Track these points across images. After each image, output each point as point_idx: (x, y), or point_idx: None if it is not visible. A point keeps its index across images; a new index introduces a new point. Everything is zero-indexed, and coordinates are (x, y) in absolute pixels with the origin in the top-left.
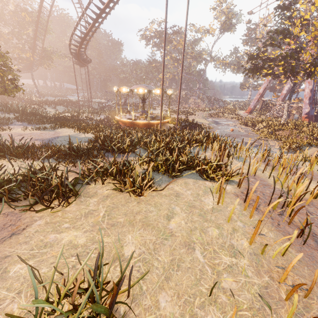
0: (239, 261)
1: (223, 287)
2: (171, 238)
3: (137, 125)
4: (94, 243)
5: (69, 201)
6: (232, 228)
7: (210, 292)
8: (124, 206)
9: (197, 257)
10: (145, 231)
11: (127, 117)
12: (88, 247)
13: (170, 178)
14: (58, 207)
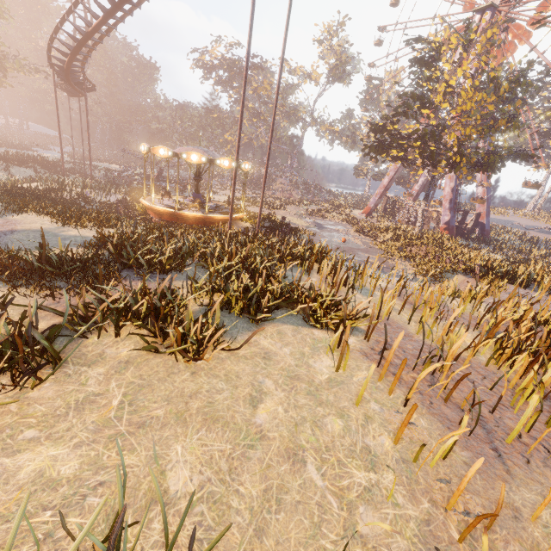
0: (381, 477)
1: (361, 534)
2: (261, 443)
3: (184, 219)
4: (98, 470)
5: (39, 377)
6: (363, 415)
7: (342, 550)
8: (165, 383)
9: (311, 478)
10: (211, 434)
11: (164, 202)
12: (84, 483)
13: (252, 323)
14: (9, 391)
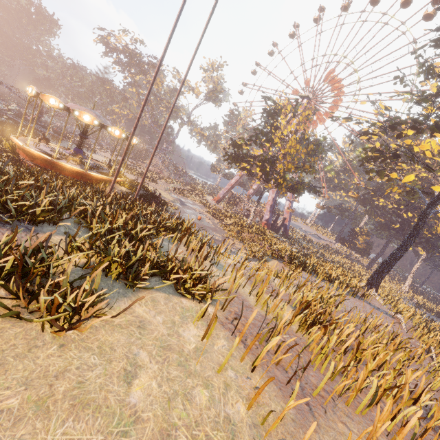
0: None
1: None
2: (135, 428)
3: (60, 169)
4: None
5: None
6: (224, 383)
7: None
8: (23, 360)
9: None
10: (79, 424)
11: (40, 147)
12: None
13: (128, 288)
14: None
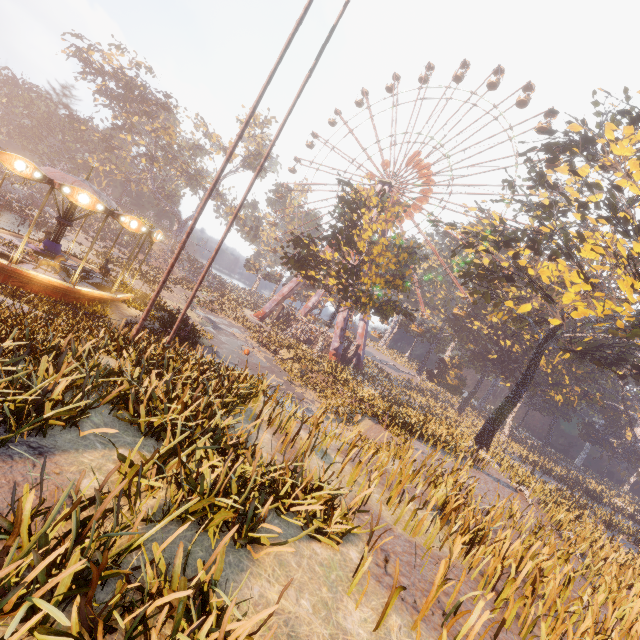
0: None
1: None
2: None
3: (22, 281)
4: None
5: None
6: None
7: None
8: None
9: None
10: None
11: None
12: None
13: (238, 548)
14: None
